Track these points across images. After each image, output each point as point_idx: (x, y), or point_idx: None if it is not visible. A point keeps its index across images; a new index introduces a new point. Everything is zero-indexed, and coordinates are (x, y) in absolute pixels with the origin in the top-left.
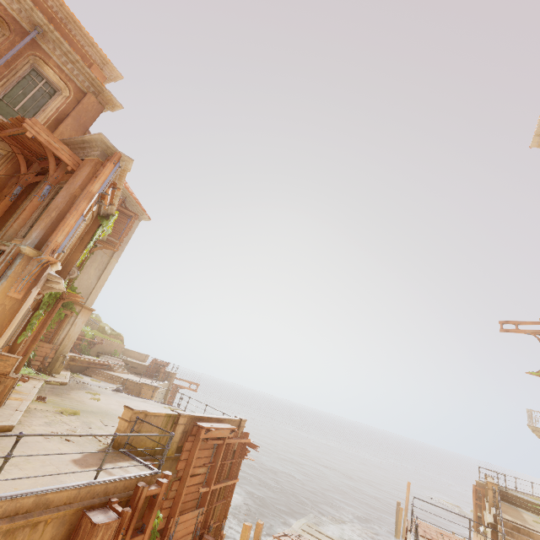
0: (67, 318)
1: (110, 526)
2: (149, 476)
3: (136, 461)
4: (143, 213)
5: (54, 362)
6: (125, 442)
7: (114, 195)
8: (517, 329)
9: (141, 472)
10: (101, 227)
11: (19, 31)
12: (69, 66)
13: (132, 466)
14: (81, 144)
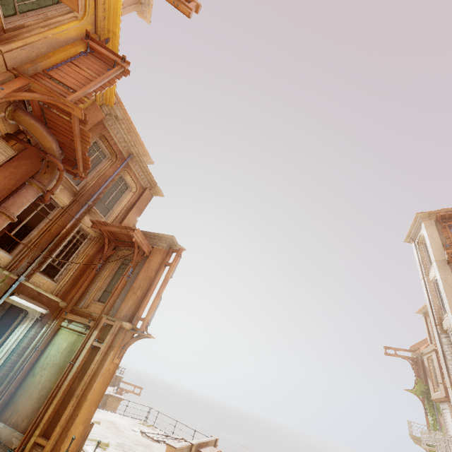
0: None
1: None
2: None
3: None
4: None
5: None
6: None
7: None
8: (396, 354)
9: None
10: None
11: (121, 157)
12: (140, 173)
13: None
14: (152, 236)
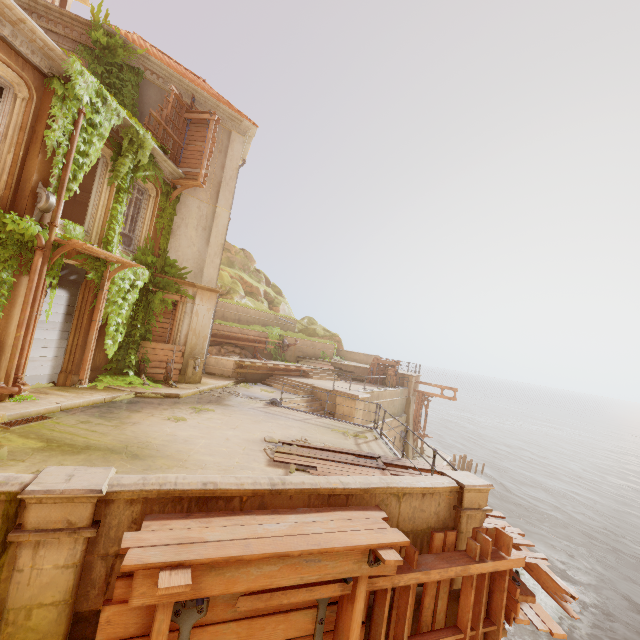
0: (178, 306)
1: None
2: None
3: None
4: (237, 117)
5: (186, 368)
6: None
7: None
8: None
9: None
10: (60, 100)
11: None
12: None
13: None
14: None
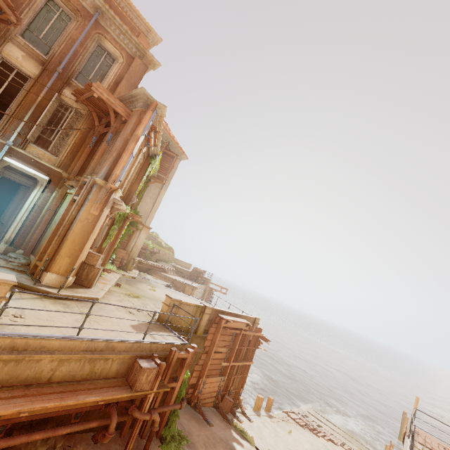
0: (134, 233)
1: (152, 371)
2: (180, 345)
3: (173, 333)
4: (182, 153)
5: (128, 263)
6: (166, 319)
7: (156, 138)
8: None
9: (174, 341)
10: (151, 165)
11: (87, 16)
12: (121, 37)
13: (168, 335)
14: (130, 99)
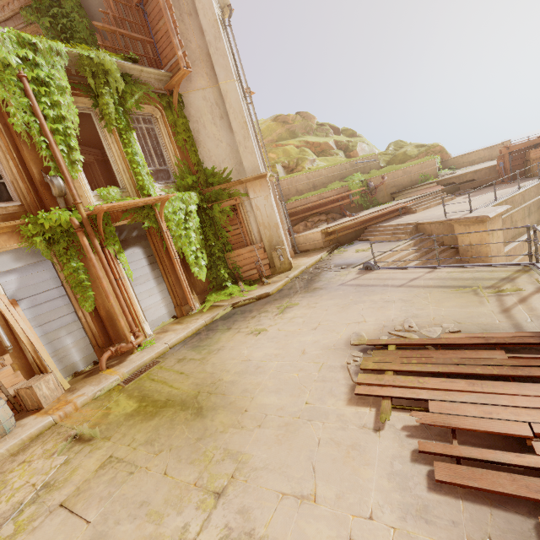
0: (238, 209)
1: None
2: None
3: None
4: None
5: (273, 261)
6: None
7: None
8: None
9: None
10: None
11: None
12: None
13: None
14: None
